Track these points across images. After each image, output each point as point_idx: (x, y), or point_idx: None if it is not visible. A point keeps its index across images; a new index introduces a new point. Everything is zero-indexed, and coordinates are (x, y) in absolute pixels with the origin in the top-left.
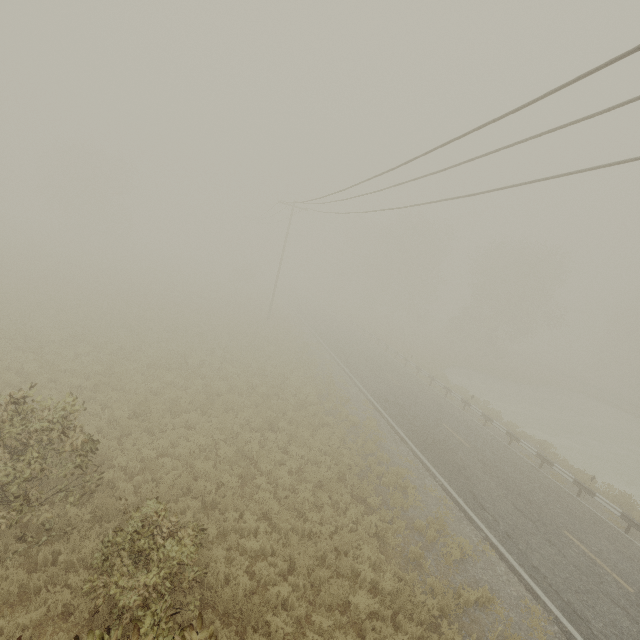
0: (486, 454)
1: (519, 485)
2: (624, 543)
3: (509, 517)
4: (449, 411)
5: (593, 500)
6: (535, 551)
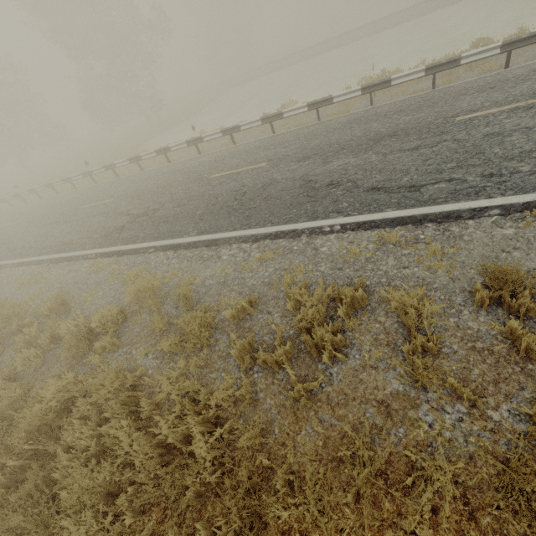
0: (287, 152)
1: (356, 137)
2: (458, 89)
3: (437, 162)
4: (194, 165)
5: (374, 101)
6: (529, 154)
